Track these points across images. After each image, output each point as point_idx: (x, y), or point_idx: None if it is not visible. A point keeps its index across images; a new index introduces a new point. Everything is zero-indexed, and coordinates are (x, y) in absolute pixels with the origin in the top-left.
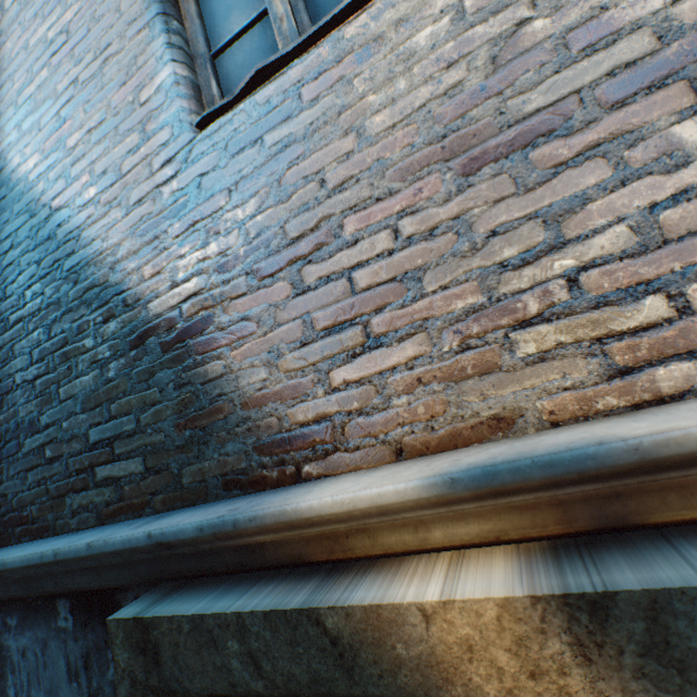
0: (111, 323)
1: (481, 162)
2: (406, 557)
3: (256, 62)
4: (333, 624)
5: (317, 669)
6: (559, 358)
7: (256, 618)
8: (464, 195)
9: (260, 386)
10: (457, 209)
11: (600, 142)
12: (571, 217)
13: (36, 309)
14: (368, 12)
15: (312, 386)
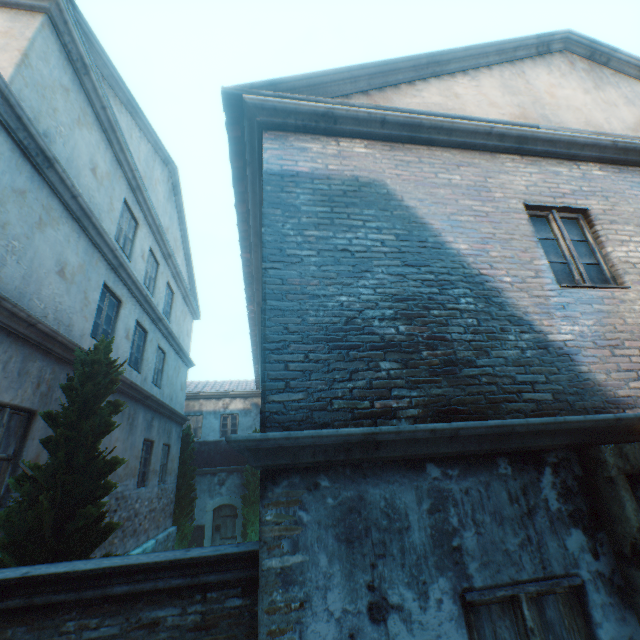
0: (525, 334)
1: None
2: None
3: (562, 274)
4: None
5: None
6: None
7: None
8: None
9: (604, 380)
10: None
11: None
12: None
13: (469, 309)
14: (619, 292)
15: (622, 385)
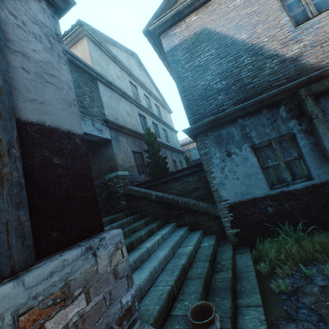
0: (274, 61)
1: None
2: None
3: (301, 17)
4: None
5: None
6: None
7: None
8: None
9: (314, 62)
10: None
11: None
12: None
13: (248, 63)
14: None
15: (324, 60)
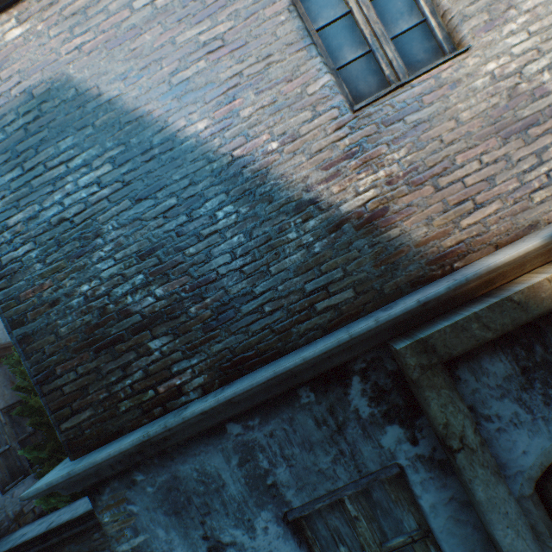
0: (310, 222)
1: (510, 134)
2: (510, 282)
3: (366, 77)
4: (516, 298)
5: (513, 316)
6: (546, 201)
7: (483, 311)
8: (505, 146)
9: (424, 235)
10: (504, 152)
11: (548, 129)
12: (543, 154)
13: (231, 223)
14: (451, 68)
15: (451, 230)
